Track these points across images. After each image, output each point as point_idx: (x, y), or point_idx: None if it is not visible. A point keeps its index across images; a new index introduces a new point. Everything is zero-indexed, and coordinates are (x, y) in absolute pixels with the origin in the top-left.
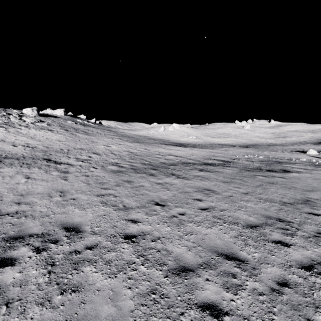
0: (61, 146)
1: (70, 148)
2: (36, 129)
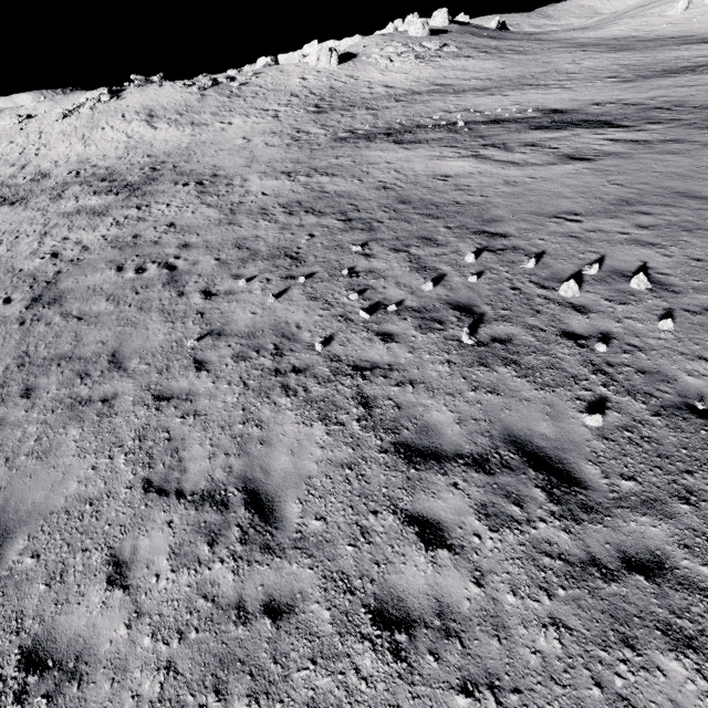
0: (514, 73)
1: (529, 74)
2: (453, 59)
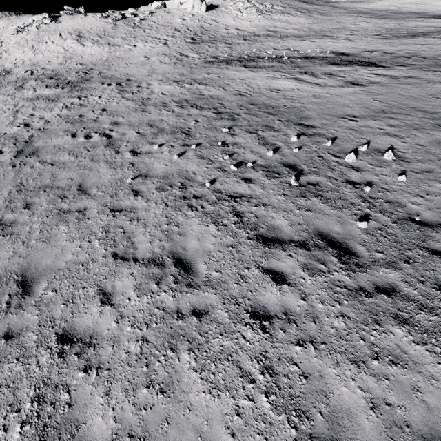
0: (318, 27)
1: (327, 28)
2: (280, 14)
